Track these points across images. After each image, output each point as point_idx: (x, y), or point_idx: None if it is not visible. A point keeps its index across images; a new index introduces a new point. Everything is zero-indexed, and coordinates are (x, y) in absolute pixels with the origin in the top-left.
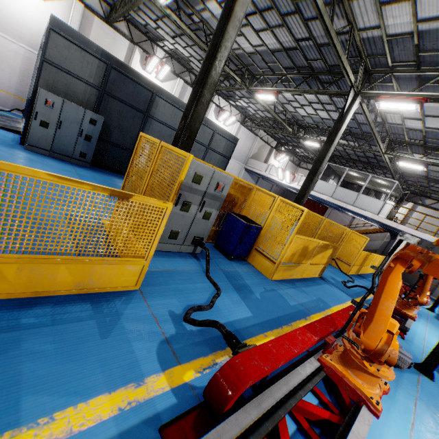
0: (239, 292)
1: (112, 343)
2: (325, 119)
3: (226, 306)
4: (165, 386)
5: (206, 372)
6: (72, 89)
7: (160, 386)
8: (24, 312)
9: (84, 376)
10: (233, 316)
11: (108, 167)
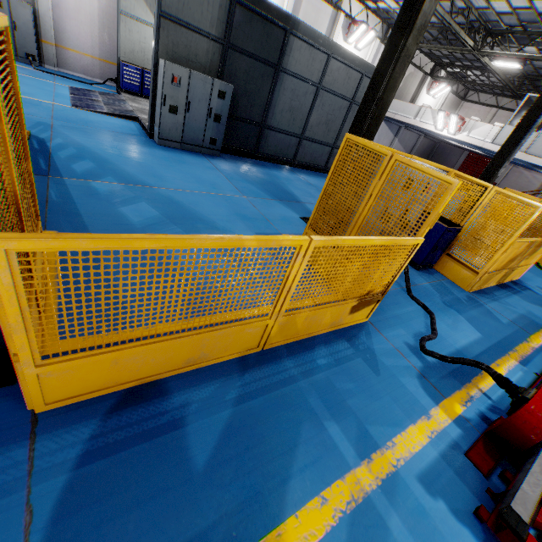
0: (447, 313)
1: (386, 379)
2: None
3: (446, 333)
4: (447, 418)
5: (468, 405)
6: (193, 51)
7: (443, 418)
8: (312, 354)
9: (389, 410)
10: (458, 344)
11: (236, 150)
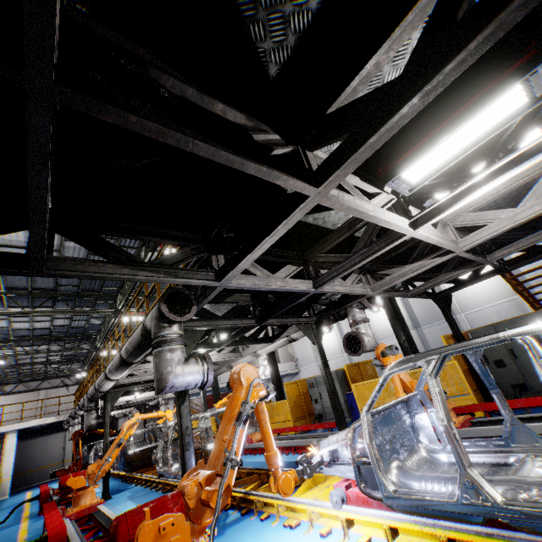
0: None
1: None
2: None
3: None
4: None
5: None
6: None
7: None
8: None
9: None
10: None
11: None
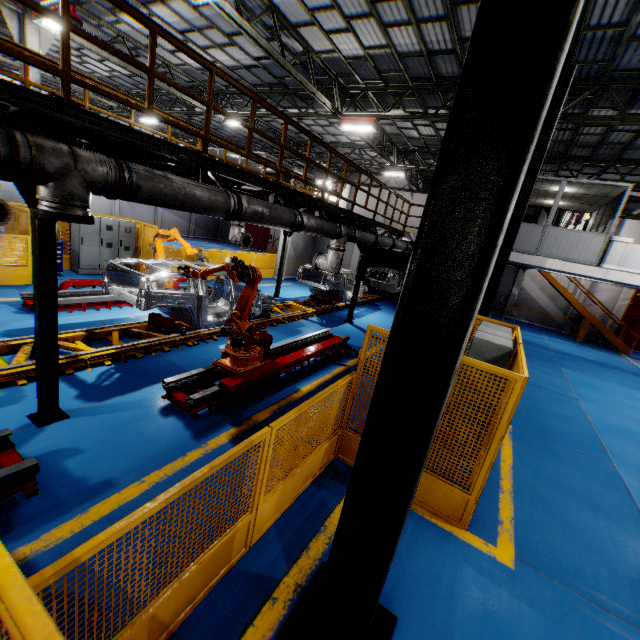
0: None
1: None
2: (130, 75)
3: None
4: None
5: None
6: None
7: None
8: None
9: None
10: None
11: None
